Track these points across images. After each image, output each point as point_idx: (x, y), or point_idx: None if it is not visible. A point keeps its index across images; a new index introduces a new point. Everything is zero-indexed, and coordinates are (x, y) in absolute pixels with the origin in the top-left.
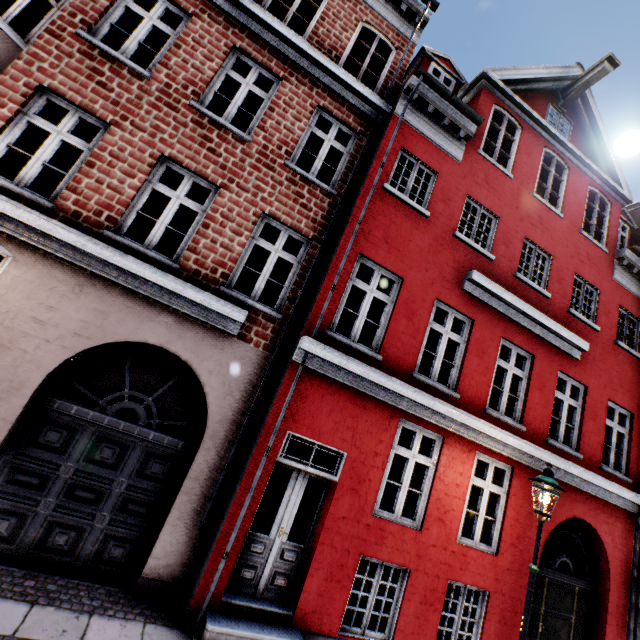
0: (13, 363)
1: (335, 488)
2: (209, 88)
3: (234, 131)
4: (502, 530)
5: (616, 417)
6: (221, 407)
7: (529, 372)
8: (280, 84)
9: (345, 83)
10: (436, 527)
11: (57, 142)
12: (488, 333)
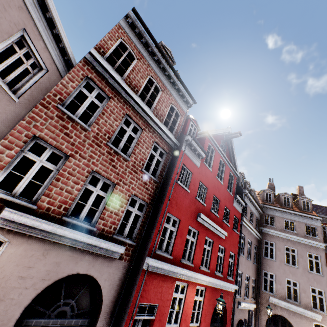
0: (4, 308)
1: (153, 322)
2: (114, 133)
3: (124, 156)
4: (202, 315)
5: (231, 256)
6: (108, 296)
7: (211, 247)
8: (142, 132)
9: (165, 133)
10: (184, 323)
11: (39, 166)
12: (202, 235)
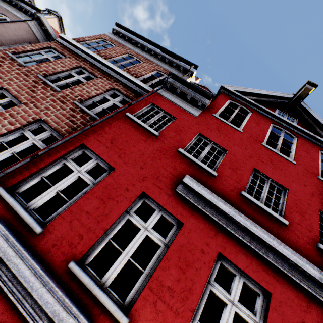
0: None
1: None
2: (56, 75)
3: (52, 86)
4: None
5: None
6: None
7: (264, 319)
8: (96, 78)
9: (132, 81)
10: None
11: None
12: (199, 243)
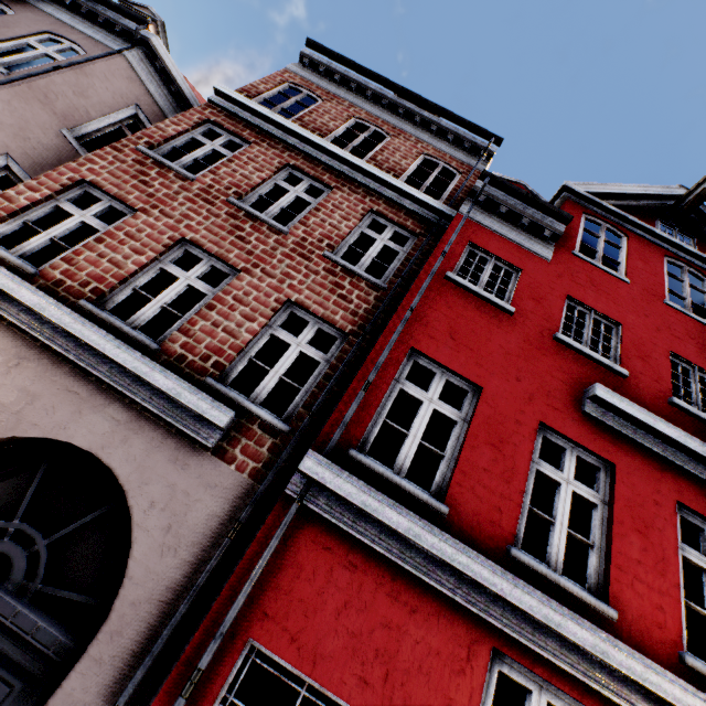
0: None
1: None
2: (254, 192)
3: (270, 223)
4: None
5: None
6: (150, 571)
7: None
8: (330, 191)
9: (402, 191)
10: None
11: (76, 222)
12: (647, 491)
